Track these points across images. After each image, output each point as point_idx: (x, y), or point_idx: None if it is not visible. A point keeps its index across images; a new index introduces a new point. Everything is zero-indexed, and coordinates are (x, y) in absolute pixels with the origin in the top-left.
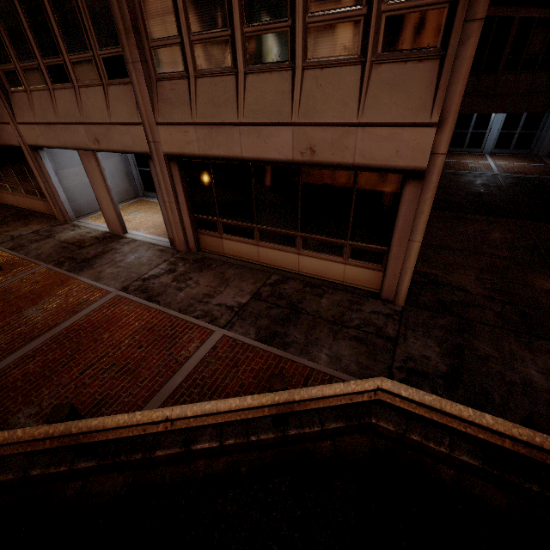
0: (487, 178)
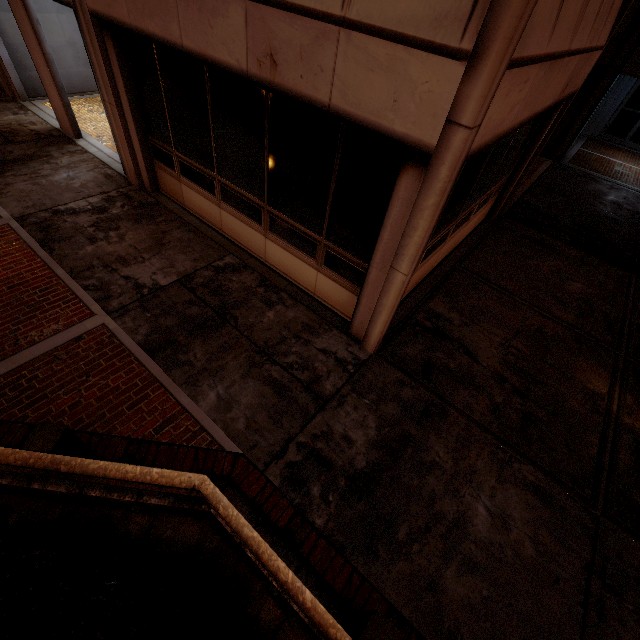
0: (627, 195)
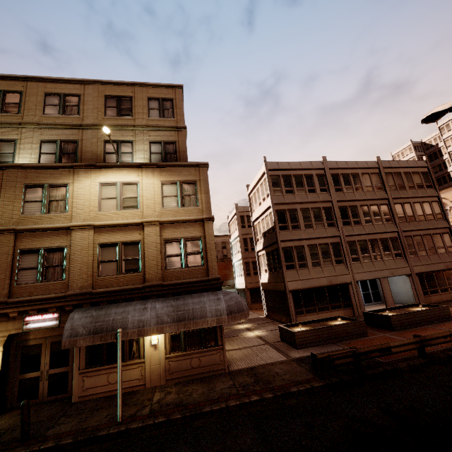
0: None
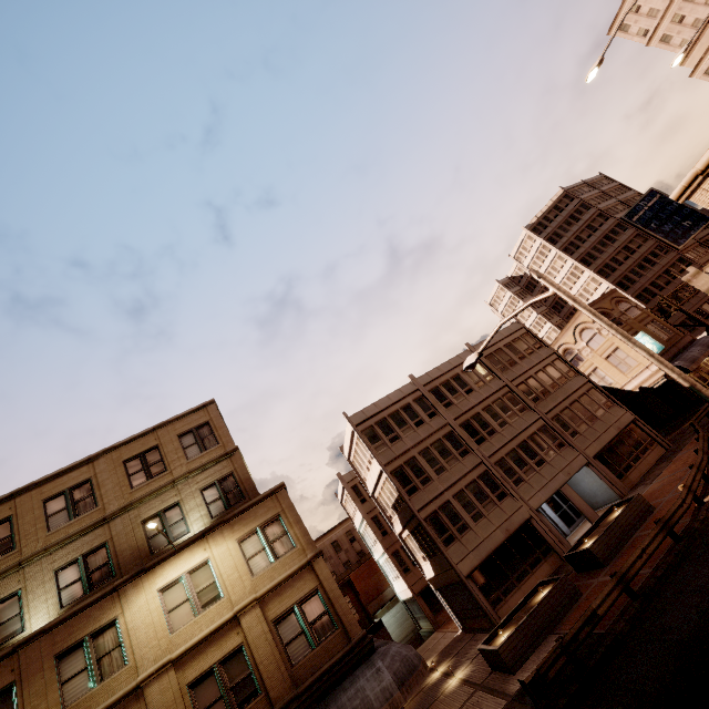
0: None
